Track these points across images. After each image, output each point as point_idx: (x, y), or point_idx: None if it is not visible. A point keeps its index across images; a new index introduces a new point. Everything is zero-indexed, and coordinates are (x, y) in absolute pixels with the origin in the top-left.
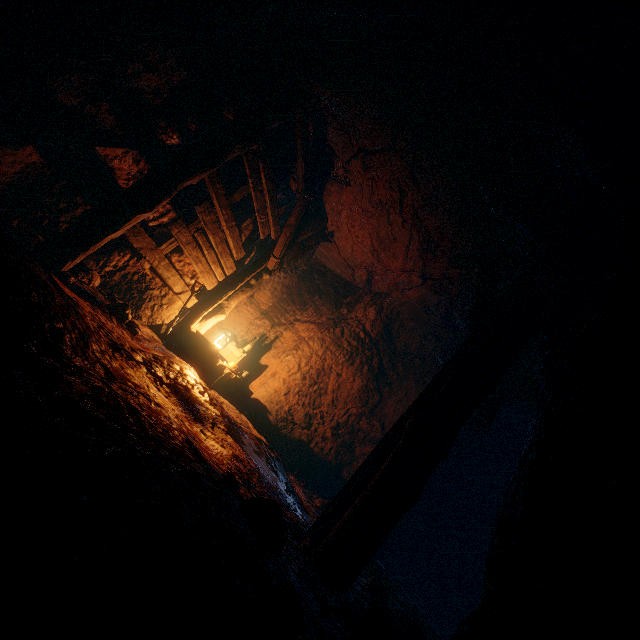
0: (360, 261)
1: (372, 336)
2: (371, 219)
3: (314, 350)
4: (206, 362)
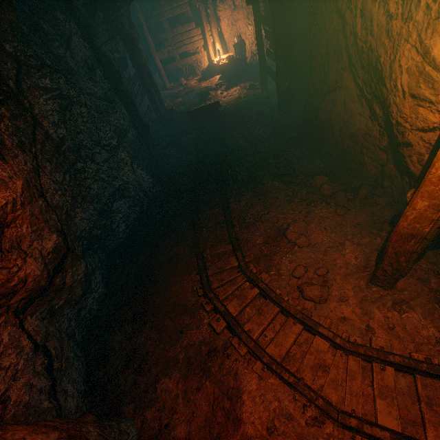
0: None
1: None
2: None
3: (243, 8)
4: (218, 68)
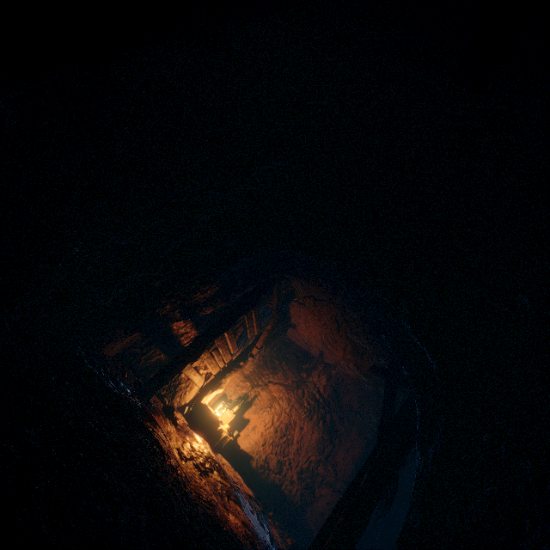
0: (314, 344)
1: (325, 397)
2: (320, 327)
3: (283, 408)
4: (211, 428)
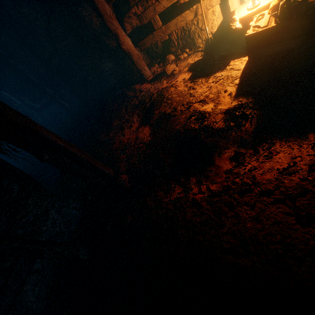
0: None
1: None
2: None
3: None
4: (243, 34)
